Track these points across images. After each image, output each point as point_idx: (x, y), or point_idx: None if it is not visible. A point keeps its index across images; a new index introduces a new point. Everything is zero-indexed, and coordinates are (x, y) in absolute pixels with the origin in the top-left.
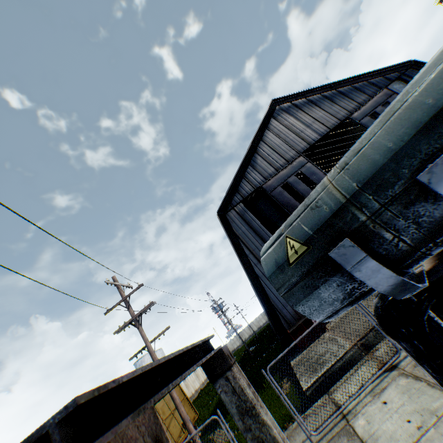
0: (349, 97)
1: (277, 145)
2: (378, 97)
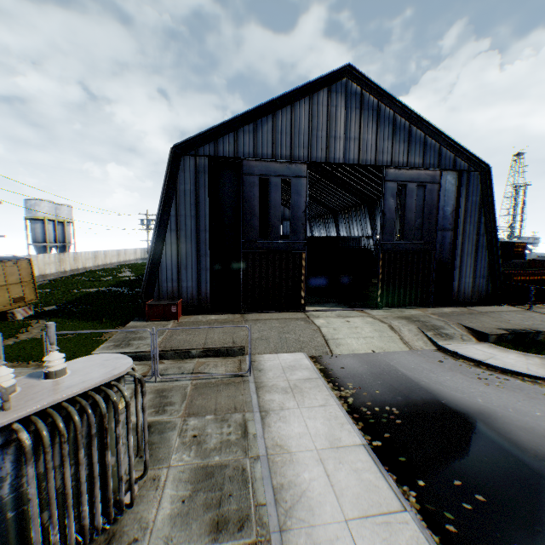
0: (410, 146)
1: (300, 129)
2: (425, 174)
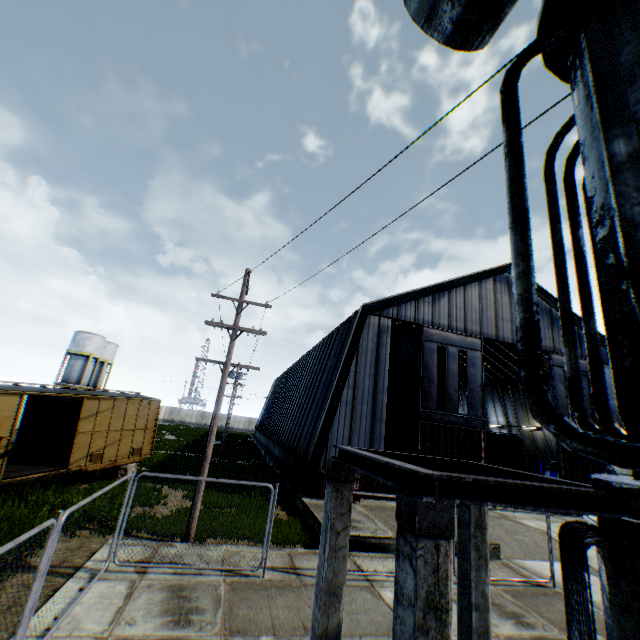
0: None
1: (472, 307)
2: (585, 364)
